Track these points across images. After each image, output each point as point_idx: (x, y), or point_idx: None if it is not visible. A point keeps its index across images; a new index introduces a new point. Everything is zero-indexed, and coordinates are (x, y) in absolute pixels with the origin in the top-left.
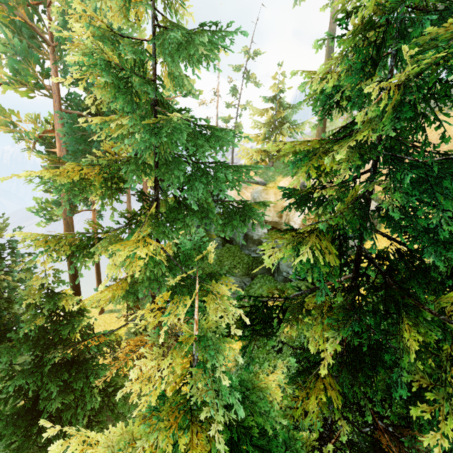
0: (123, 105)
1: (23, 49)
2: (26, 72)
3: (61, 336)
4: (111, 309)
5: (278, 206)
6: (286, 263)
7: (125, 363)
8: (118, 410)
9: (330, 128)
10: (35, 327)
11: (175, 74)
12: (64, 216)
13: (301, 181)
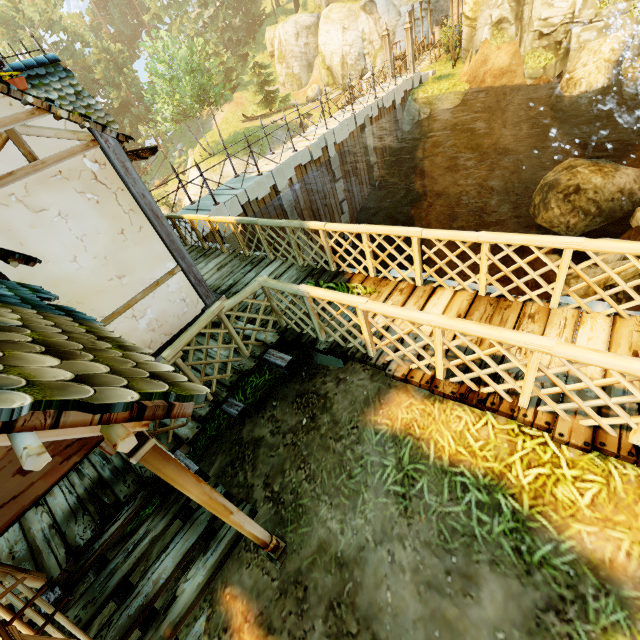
0: None
1: None
2: None
3: None
4: None
5: None
6: None
7: None
8: None
9: None
10: None
11: None
12: None
13: None
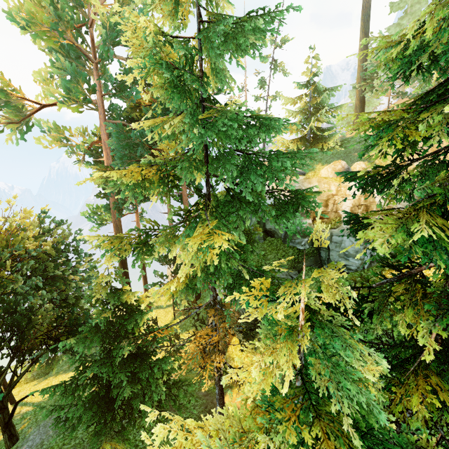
0: (176, 103)
1: (73, 69)
2: (76, 90)
3: (127, 330)
4: (157, 305)
5: (323, 194)
6: (336, 254)
7: (180, 356)
8: (178, 401)
9: (367, 109)
10: (103, 321)
11: (217, 69)
12: (114, 219)
13: (345, 167)
